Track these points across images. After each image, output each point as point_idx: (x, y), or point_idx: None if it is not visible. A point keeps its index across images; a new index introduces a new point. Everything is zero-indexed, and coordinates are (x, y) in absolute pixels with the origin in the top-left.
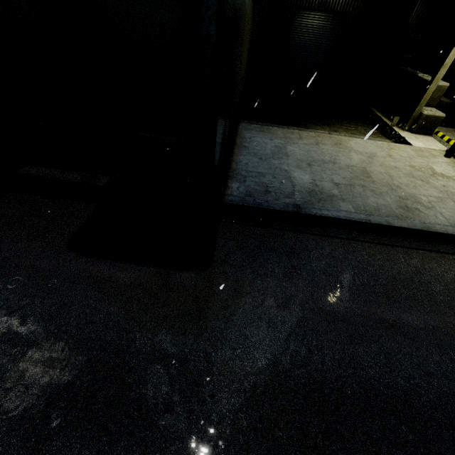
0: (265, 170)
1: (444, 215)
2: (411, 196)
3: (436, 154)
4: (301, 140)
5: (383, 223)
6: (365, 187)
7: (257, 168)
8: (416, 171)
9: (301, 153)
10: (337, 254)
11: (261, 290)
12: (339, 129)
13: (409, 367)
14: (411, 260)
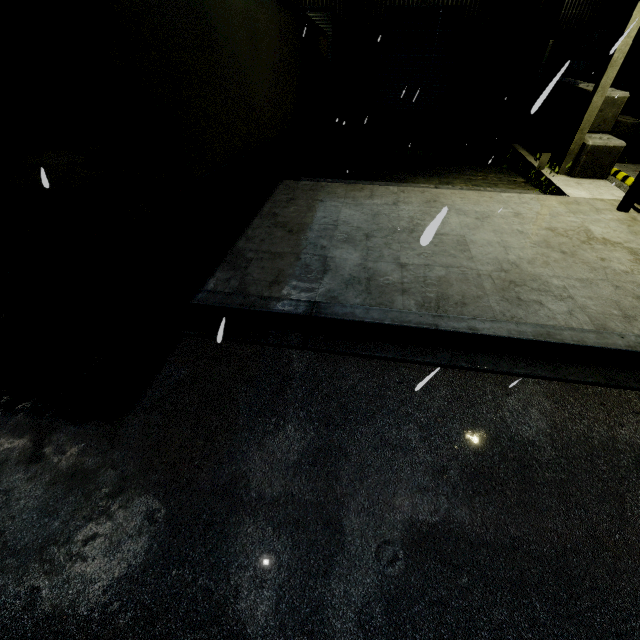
0: (289, 248)
1: (588, 312)
2: (533, 280)
3: (604, 207)
4: (370, 199)
5: (461, 330)
6: (451, 267)
7: (277, 245)
8: (556, 237)
9: (361, 219)
10: (366, 387)
11: (197, 459)
12: (455, 179)
13: (432, 637)
14: (506, 397)
